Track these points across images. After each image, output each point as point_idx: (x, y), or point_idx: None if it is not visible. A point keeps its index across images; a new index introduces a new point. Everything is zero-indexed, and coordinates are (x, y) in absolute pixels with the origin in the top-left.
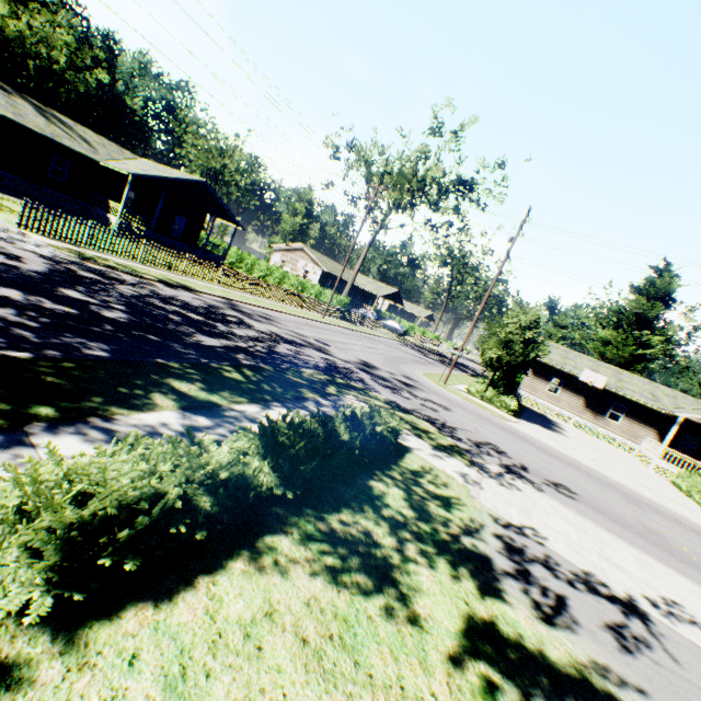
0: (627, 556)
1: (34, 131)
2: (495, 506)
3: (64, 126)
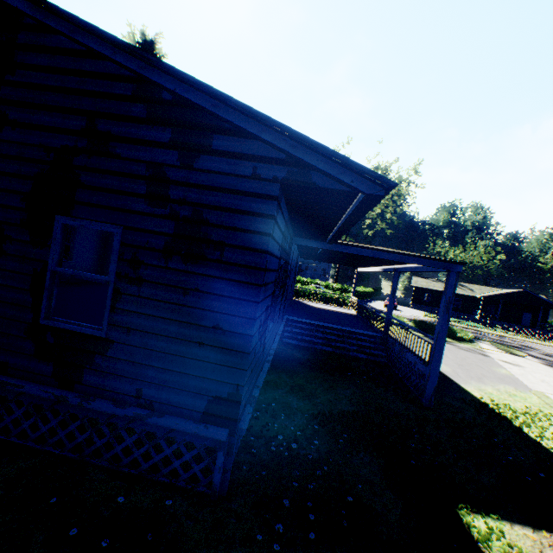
0: (535, 367)
1: None
2: (486, 350)
3: (461, 287)
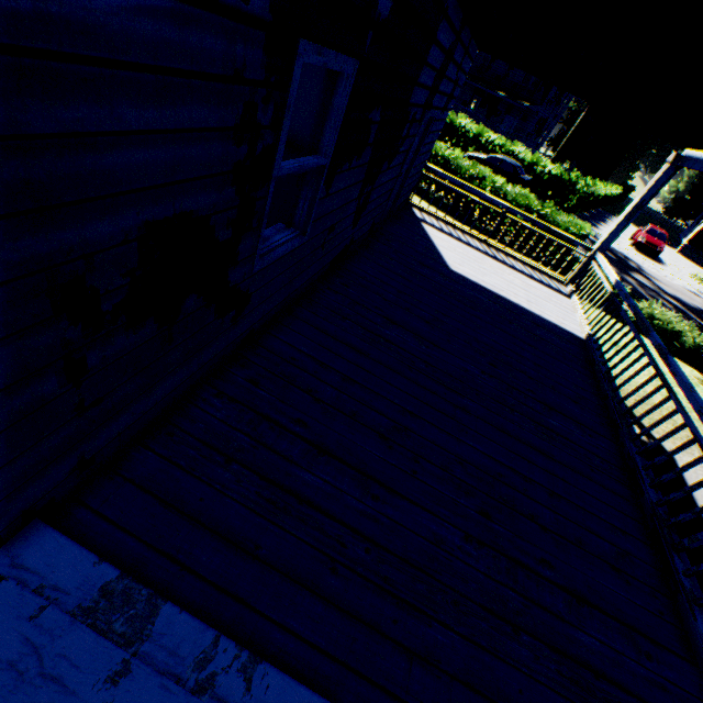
0: None
1: None
2: None
3: None
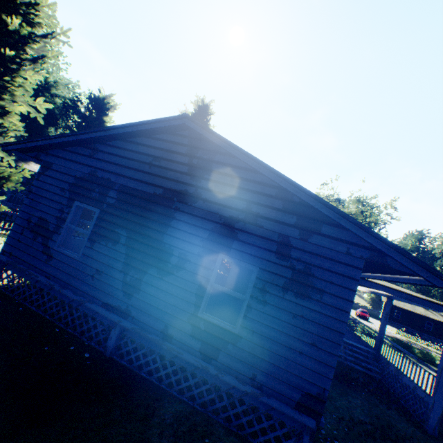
0: None
1: (417, 313)
2: None
3: (432, 310)
